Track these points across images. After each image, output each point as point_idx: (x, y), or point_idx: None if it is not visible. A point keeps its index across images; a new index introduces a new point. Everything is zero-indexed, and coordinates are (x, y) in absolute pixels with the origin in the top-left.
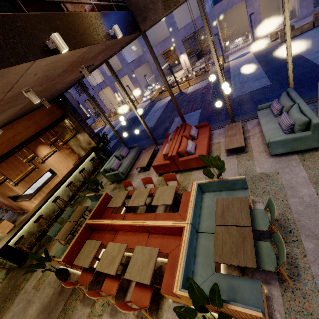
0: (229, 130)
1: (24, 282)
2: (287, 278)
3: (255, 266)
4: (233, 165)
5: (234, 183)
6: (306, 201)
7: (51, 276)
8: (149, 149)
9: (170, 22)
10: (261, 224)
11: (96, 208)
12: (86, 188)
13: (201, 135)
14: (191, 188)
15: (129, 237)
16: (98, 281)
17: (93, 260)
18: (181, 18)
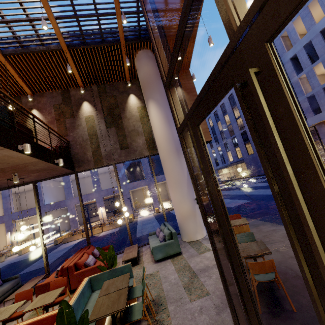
0: (128, 250)
1: None
2: (151, 324)
3: (125, 306)
4: None
5: (122, 271)
6: (173, 282)
7: None
8: (37, 278)
9: (96, 184)
10: (138, 293)
11: None
12: None
13: None
14: (82, 281)
15: None
16: None
17: None
18: (106, 185)
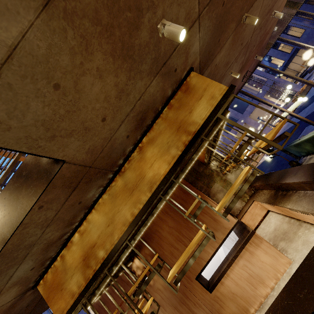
0: None
1: None
2: None
3: None
4: None
5: None
6: None
7: None
8: None
9: None
10: None
11: None
12: None
13: None
14: None
15: None
16: None
17: None
18: None
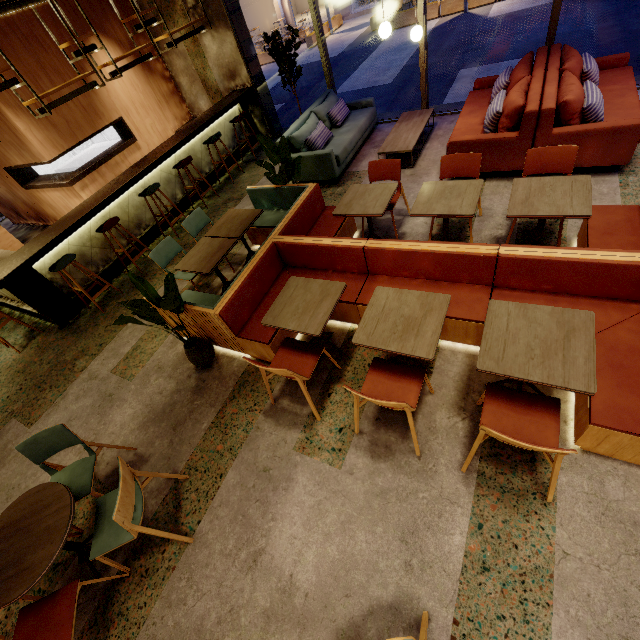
0: None
1: (84, 359)
2: None
3: None
4: None
5: None
6: None
7: (159, 356)
8: (414, 115)
9: None
10: None
11: (295, 213)
12: (259, 161)
13: (608, 85)
14: None
15: (419, 290)
16: (311, 381)
17: (291, 335)
18: None
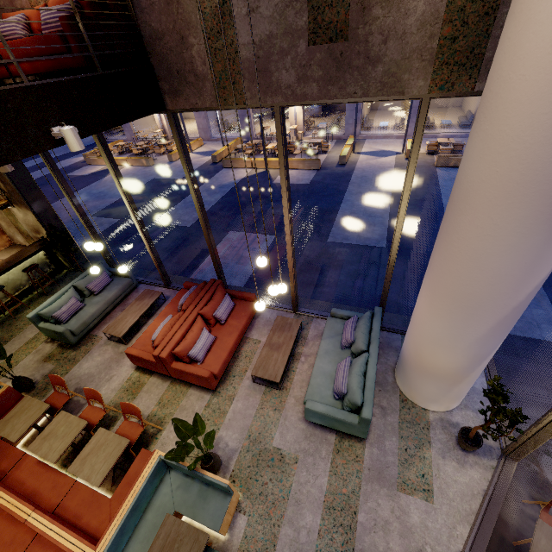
0: (277, 332)
1: None
2: None
3: None
4: (251, 408)
5: (212, 483)
6: (301, 540)
7: None
8: (147, 296)
9: None
10: None
11: None
12: None
13: (233, 319)
14: (146, 464)
15: (1, 523)
16: None
17: None
18: None
